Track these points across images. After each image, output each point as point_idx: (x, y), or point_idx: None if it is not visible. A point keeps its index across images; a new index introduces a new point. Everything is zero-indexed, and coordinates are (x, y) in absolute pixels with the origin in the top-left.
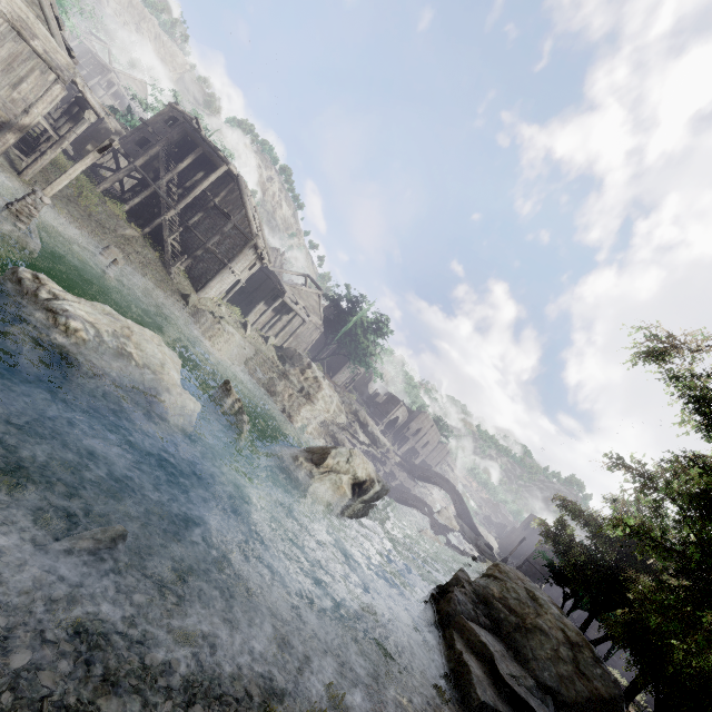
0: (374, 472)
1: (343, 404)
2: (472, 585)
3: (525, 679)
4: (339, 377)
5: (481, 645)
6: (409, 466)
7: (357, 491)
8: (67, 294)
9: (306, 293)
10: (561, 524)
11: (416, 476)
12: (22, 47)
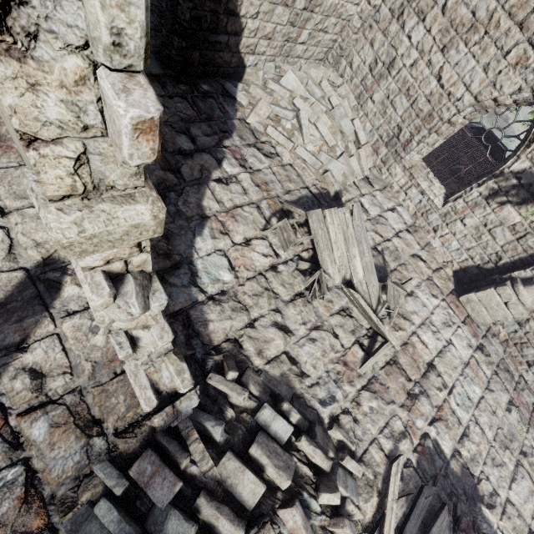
0: None
1: None
2: None
3: None
4: None
5: None
6: None
7: None
8: None
9: None
10: None
11: None
12: None
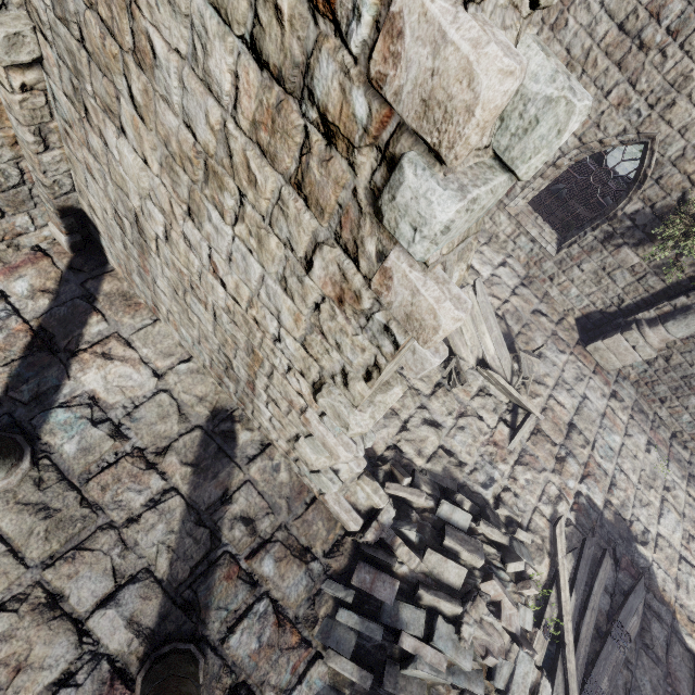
0: None
1: None
2: None
3: None
4: None
5: None
6: None
7: None
8: None
9: None
10: None
11: None
12: None
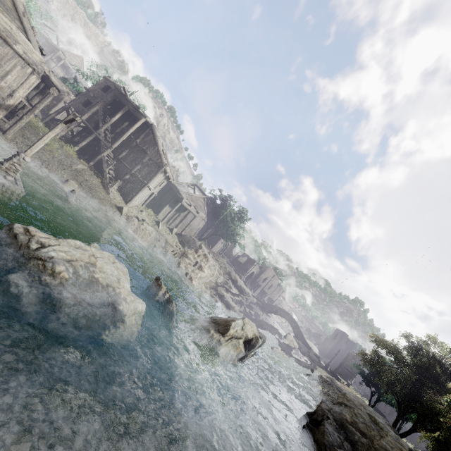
0: (257, 330)
1: (221, 269)
2: (331, 412)
3: None
4: (216, 248)
5: None
6: (262, 304)
7: (247, 346)
8: (50, 239)
9: (196, 197)
10: (376, 354)
11: (267, 311)
12: (7, 50)
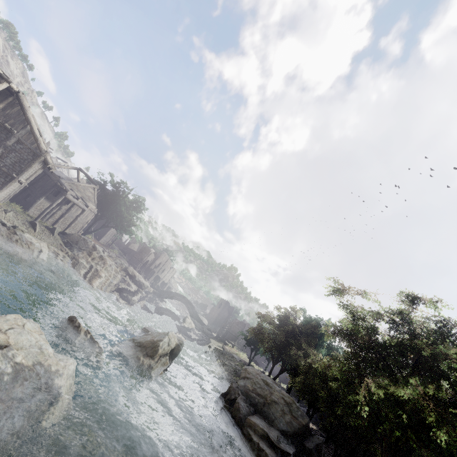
0: (177, 338)
1: (118, 267)
2: (238, 388)
3: (281, 437)
4: (105, 239)
5: (261, 430)
6: (159, 292)
7: (171, 356)
8: None
9: (83, 187)
10: (260, 327)
11: (164, 298)
12: None
